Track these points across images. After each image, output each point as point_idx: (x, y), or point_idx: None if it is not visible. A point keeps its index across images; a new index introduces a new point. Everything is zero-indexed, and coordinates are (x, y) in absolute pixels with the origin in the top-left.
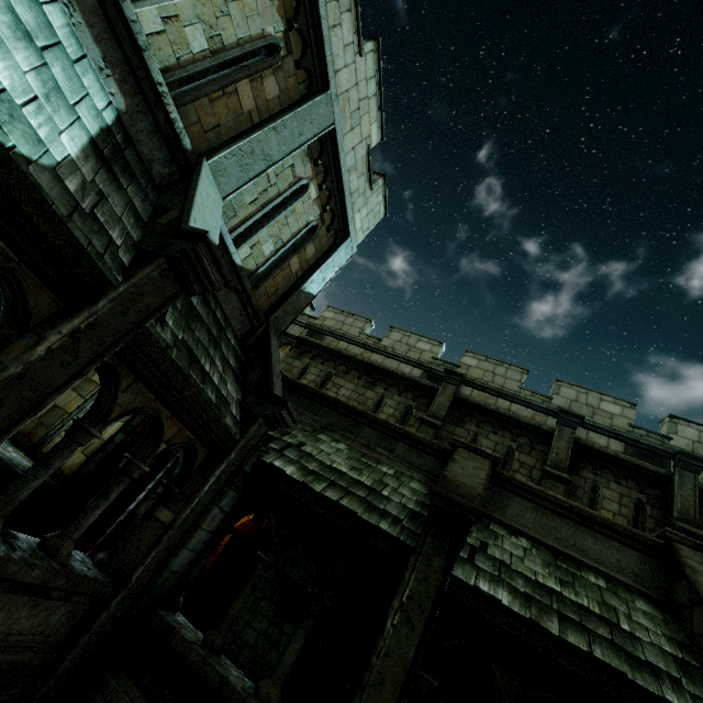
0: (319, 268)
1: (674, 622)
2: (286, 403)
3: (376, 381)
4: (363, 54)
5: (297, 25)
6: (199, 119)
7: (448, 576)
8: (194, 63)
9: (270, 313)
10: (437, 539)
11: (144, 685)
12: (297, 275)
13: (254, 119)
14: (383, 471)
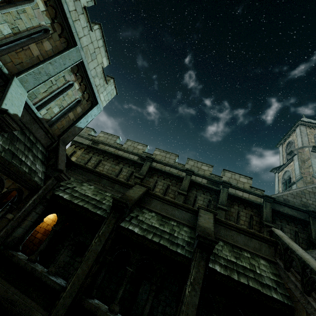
0: (83, 117)
1: (194, 232)
2: (62, 171)
3: (120, 162)
4: (93, 30)
5: (56, 21)
6: (11, 60)
7: (116, 225)
8: (5, 38)
9: (60, 136)
10: (114, 214)
11: (2, 275)
12: (73, 120)
13: (40, 58)
14: (106, 195)
